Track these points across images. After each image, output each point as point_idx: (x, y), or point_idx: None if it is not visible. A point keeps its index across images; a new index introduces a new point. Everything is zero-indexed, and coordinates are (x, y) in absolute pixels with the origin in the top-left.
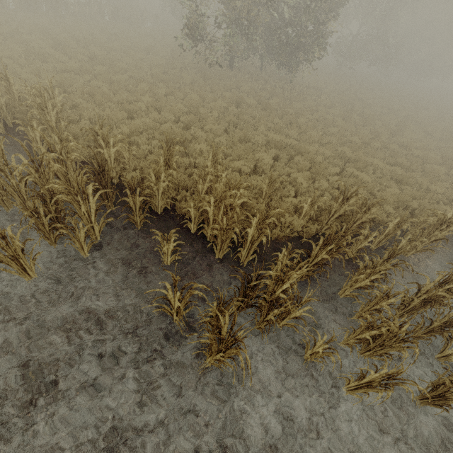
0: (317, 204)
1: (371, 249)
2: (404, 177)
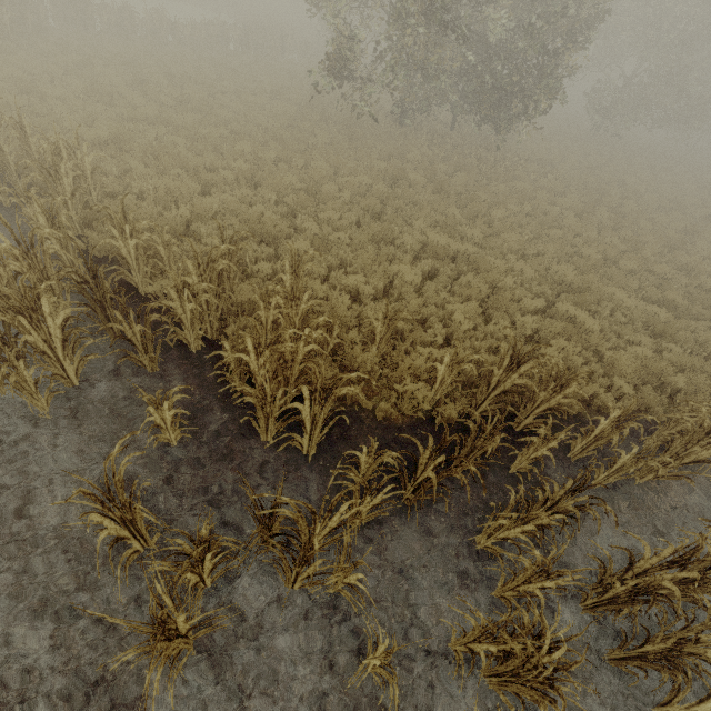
0: (463, 367)
1: (570, 459)
2: (669, 327)
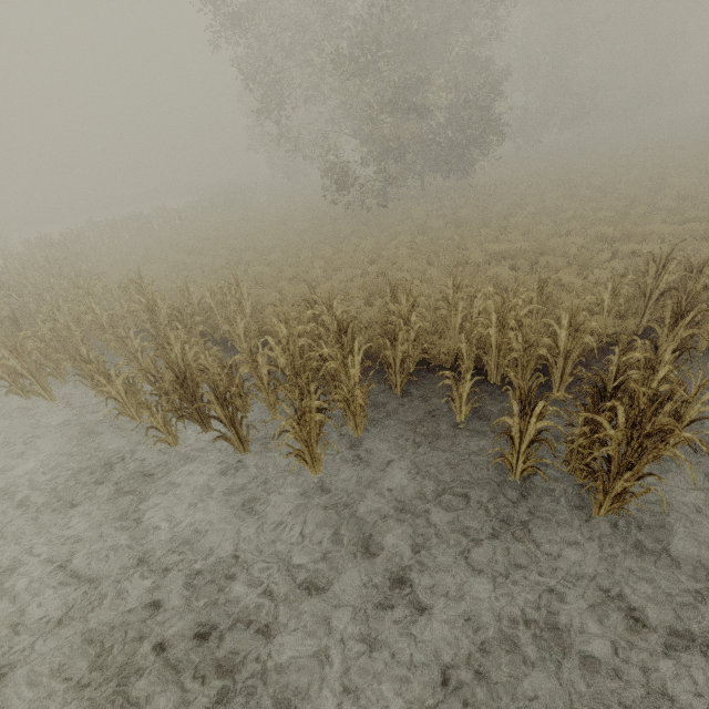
0: (621, 291)
1: None
2: None
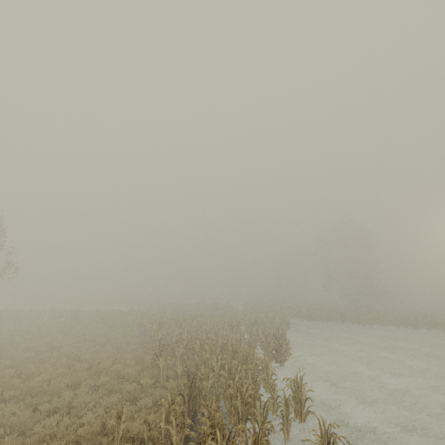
0: None
1: None
2: None
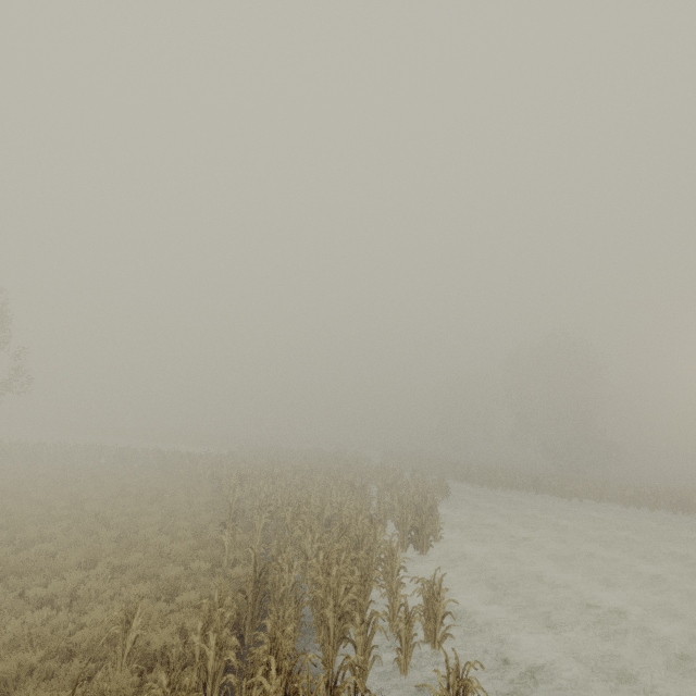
0: None
1: None
2: None
